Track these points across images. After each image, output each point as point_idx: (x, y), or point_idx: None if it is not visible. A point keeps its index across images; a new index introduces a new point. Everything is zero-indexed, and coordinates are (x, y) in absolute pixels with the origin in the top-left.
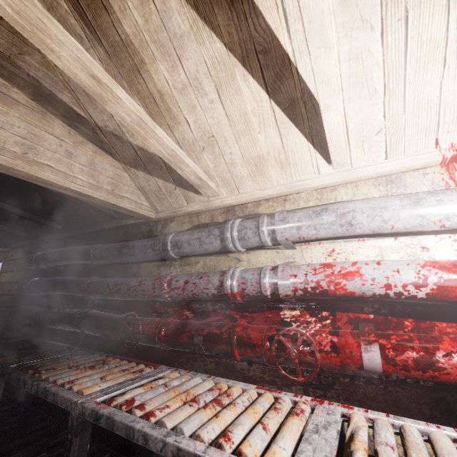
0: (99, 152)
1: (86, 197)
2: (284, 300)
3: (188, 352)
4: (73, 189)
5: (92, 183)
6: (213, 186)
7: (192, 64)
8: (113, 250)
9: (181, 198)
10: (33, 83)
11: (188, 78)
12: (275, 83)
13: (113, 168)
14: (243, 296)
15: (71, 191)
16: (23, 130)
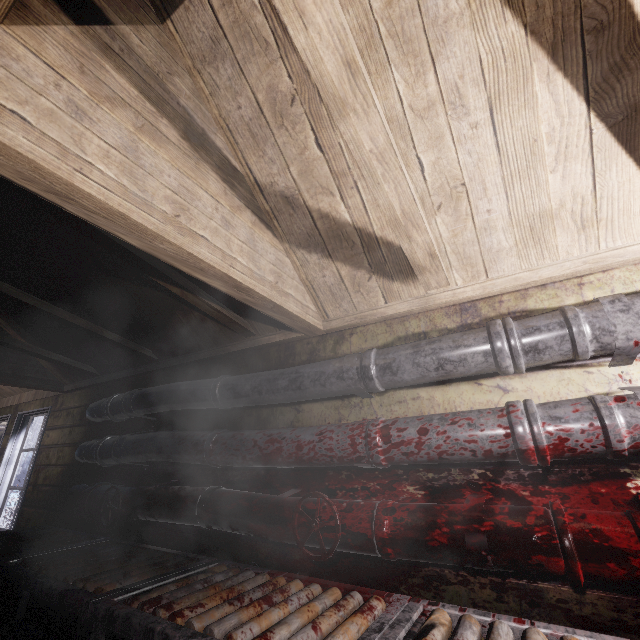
0: (258, 224)
1: (242, 293)
2: (629, 460)
3: (426, 564)
4: (233, 278)
5: (253, 269)
6: (444, 269)
7: (454, 66)
8: (260, 383)
9: (376, 295)
10: (184, 116)
11: (441, 91)
12: (605, 82)
13: (274, 250)
14: (559, 454)
15: (225, 282)
16: (173, 180)
